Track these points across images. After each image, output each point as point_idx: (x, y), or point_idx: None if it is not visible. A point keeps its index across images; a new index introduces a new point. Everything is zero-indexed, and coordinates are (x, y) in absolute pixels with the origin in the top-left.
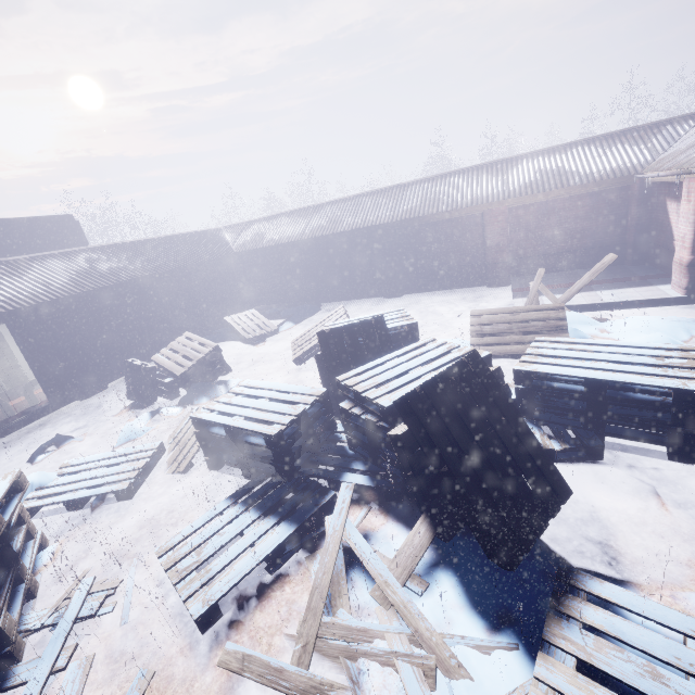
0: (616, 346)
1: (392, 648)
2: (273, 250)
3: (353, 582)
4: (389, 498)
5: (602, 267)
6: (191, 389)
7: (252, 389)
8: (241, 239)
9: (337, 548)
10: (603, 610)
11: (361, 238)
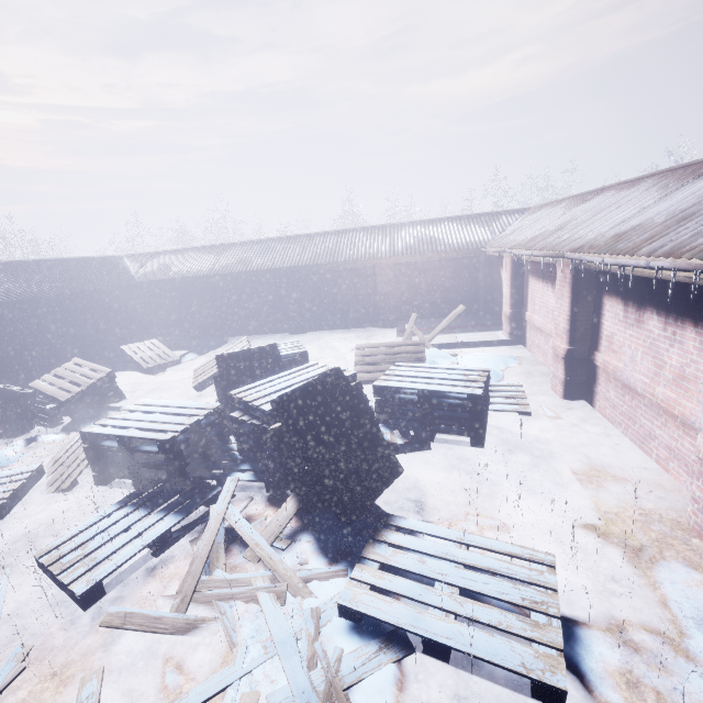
0: (444, 369)
1: (256, 586)
2: (180, 282)
3: (230, 551)
4: (269, 490)
5: (455, 315)
6: (78, 415)
7: (148, 406)
8: (145, 269)
9: (218, 526)
10: (402, 534)
11: (269, 278)
